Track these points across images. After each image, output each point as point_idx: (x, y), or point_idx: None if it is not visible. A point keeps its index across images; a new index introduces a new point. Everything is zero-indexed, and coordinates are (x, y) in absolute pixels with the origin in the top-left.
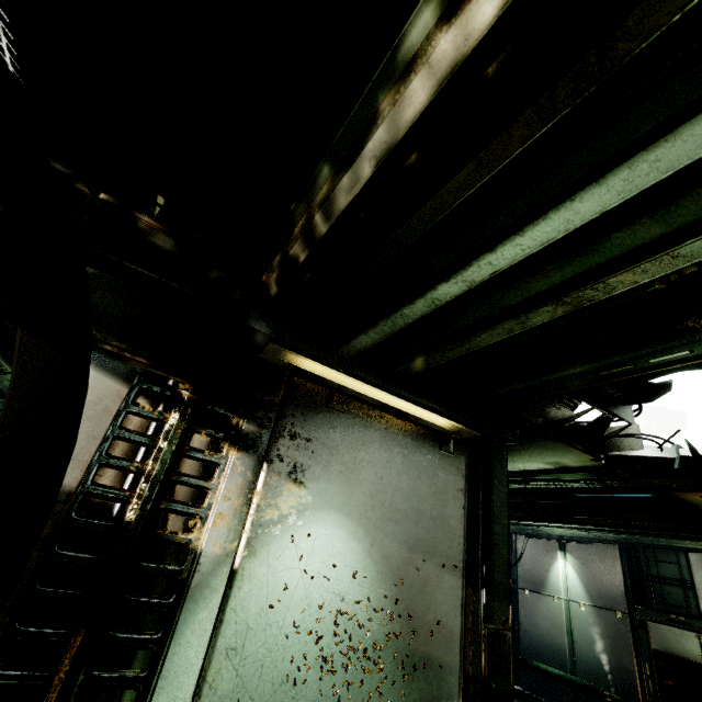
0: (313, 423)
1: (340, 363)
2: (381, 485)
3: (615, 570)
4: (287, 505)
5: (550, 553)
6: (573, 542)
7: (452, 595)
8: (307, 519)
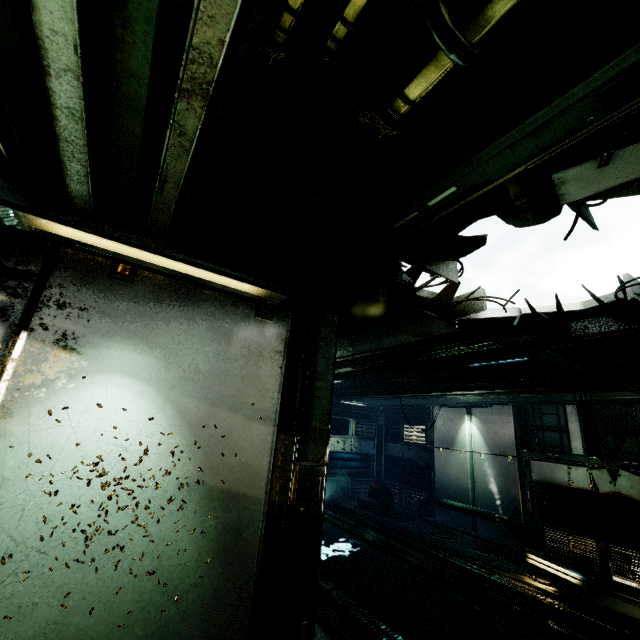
0: (89, 293)
1: (82, 222)
2: (178, 349)
3: (509, 425)
4: (55, 370)
5: (459, 417)
6: (477, 407)
7: (261, 440)
8: (81, 382)
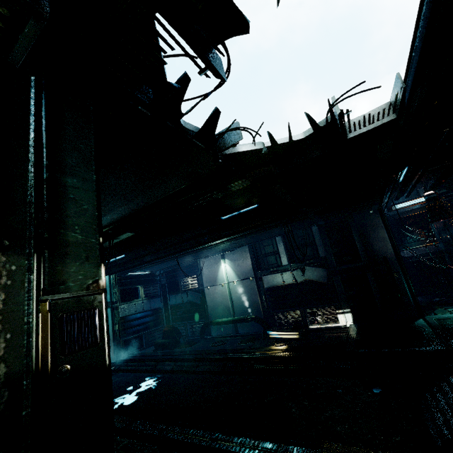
0: None
1: None
2: None
3: (248, 258)
4: None
5: (217, 262)
6: (227, 252)
7: None
8: None
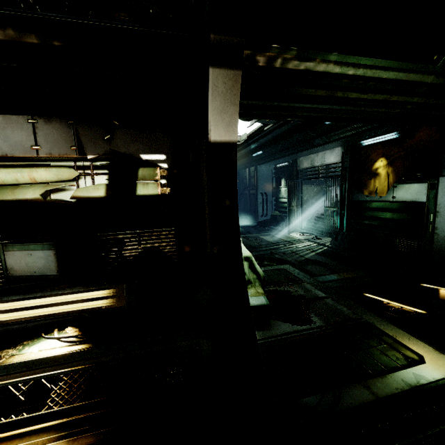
0: None
1: None
2: None
3: None
4: None
5: None
6: None
7: None
8: None
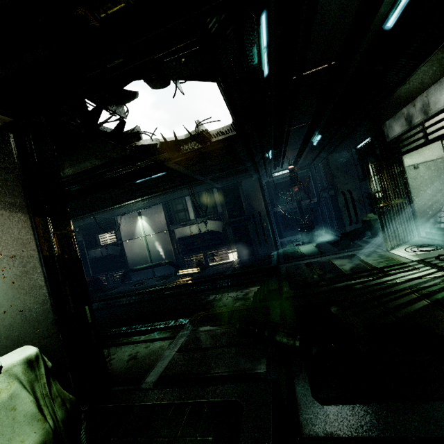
0: None
1: None
2: None
3: (162, 215)
4: None
5: (135, 219)
6: (144, 210)
7: (23, 223)
8: None
